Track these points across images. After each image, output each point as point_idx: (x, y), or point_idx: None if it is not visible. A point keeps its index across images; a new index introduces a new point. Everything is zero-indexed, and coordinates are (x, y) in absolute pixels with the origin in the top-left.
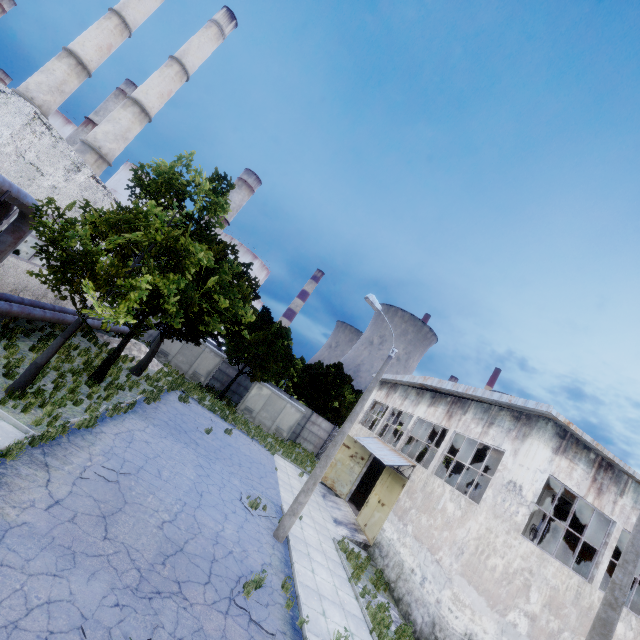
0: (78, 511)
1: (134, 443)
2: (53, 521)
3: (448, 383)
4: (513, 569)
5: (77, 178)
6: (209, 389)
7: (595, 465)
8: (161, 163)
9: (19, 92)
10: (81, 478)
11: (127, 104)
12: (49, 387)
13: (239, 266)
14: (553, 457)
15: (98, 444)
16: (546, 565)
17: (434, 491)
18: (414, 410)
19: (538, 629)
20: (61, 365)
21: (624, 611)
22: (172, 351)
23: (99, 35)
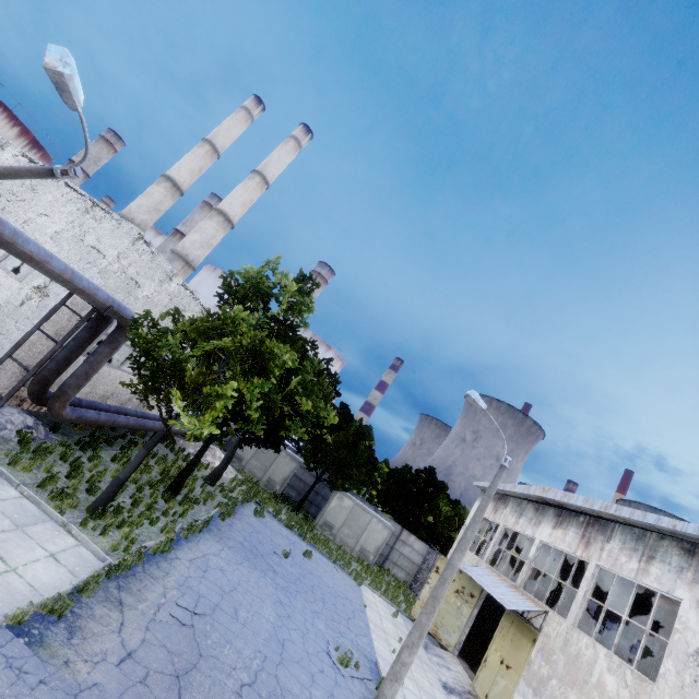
0: (150, 667)
1: (209, 572)
2: (124, 682)
3: (577, 497)
4: None
5: (169, 287)
6: (284, 499)
7: None
8: (250, 269)
9: (123, 215)
10: (155, 620)
11: (213, 215)
12: (127, 503)
13: (320, 363)
14: None
15: (173, 574)
16: None
17: (581, 654)
18: (534, 532)
19: None
20: (139, 476)
21: None
22: (246, 455)
23: (192, 161)
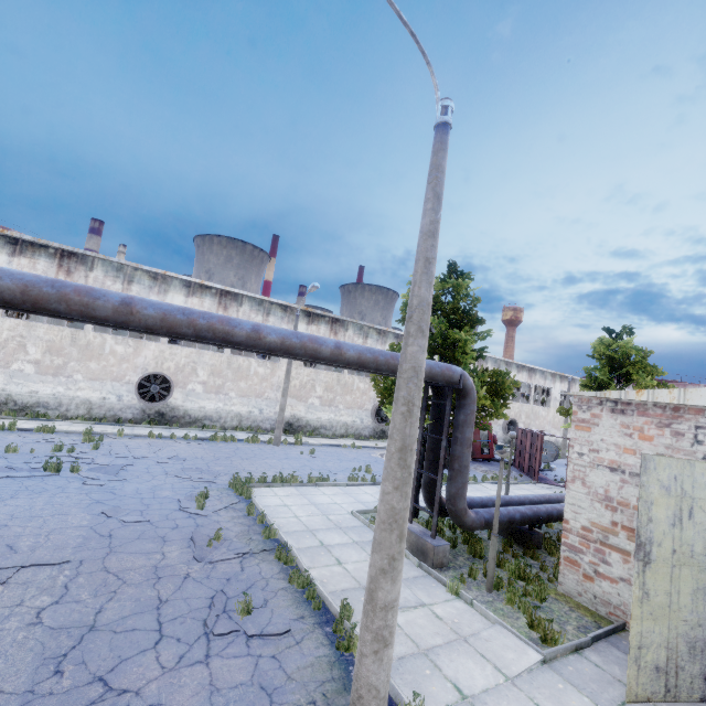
0: None
1: None
2: None
3: None
4: (4, 339)
5: None
6: None
7: (58, 256)
8: None
9: None
10: None
11: None
12: None
13: None
14: (12, 259)
15: None
16: (36, 329)
17: None
18: None
19: (45, 367)
20: None
21: (121, 339)
22: None
23: None
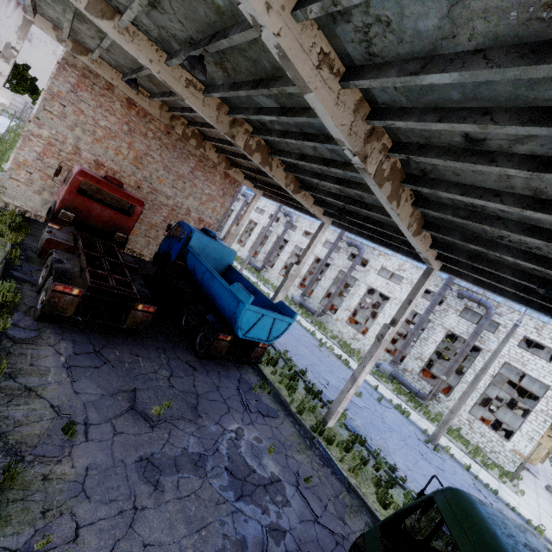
0: None
1: None
2: None
3: None
4: None
5: None
6: None
7: None
8: None
9: None
10: None
11: None
12: None
13: None
14: None
15: None
16: None
17: None
18: None
19: None
20: None
21: None
22: None
23: None
